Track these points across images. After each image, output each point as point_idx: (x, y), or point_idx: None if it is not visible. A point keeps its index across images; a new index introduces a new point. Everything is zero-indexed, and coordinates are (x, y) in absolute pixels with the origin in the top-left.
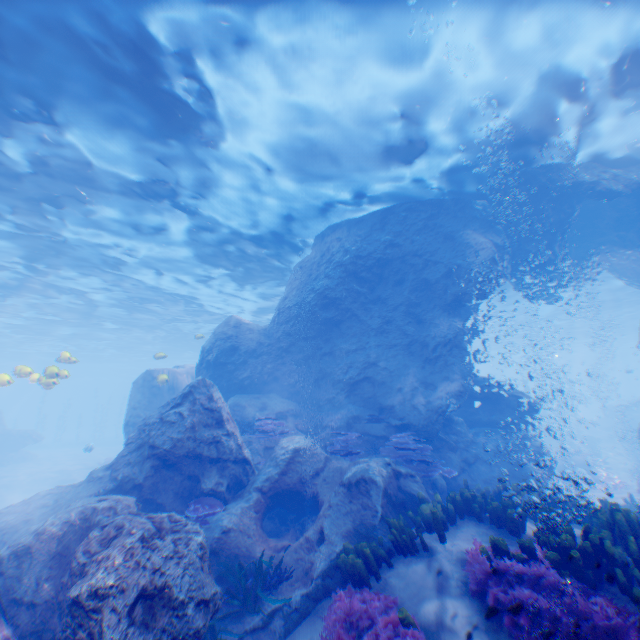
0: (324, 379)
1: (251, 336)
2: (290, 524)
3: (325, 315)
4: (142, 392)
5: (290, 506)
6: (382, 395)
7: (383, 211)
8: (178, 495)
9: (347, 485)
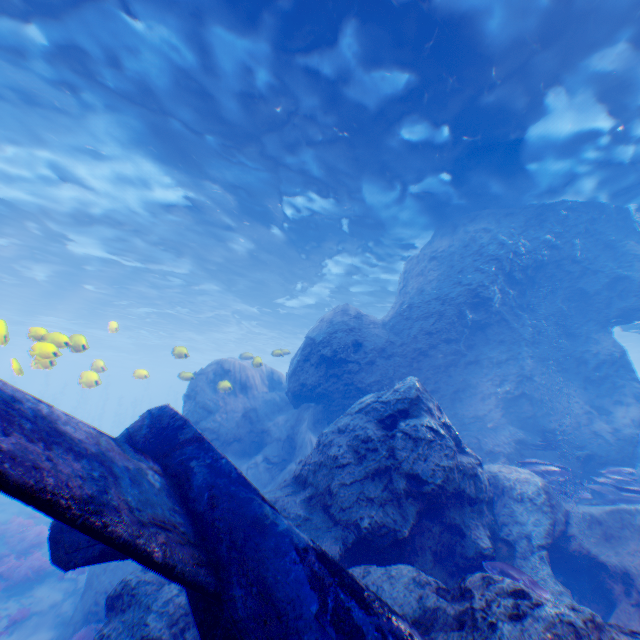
0: (467, 391)
1: (374, 330)
2: None
3: (470, 315)
4: (210, 386)
5: None
6: (543, 417)
7: (538, 206)
8: (434, 555)
9: None
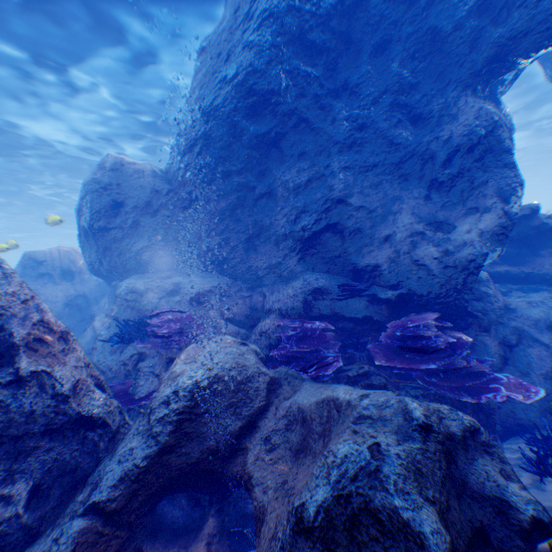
0: (263, 238)
1: (141, 182)
2: (211, 509)
3: (253, 127)
4: None
5: (202, 490)
6: (359, 253)
7: None
8: None
9: (321, 537)
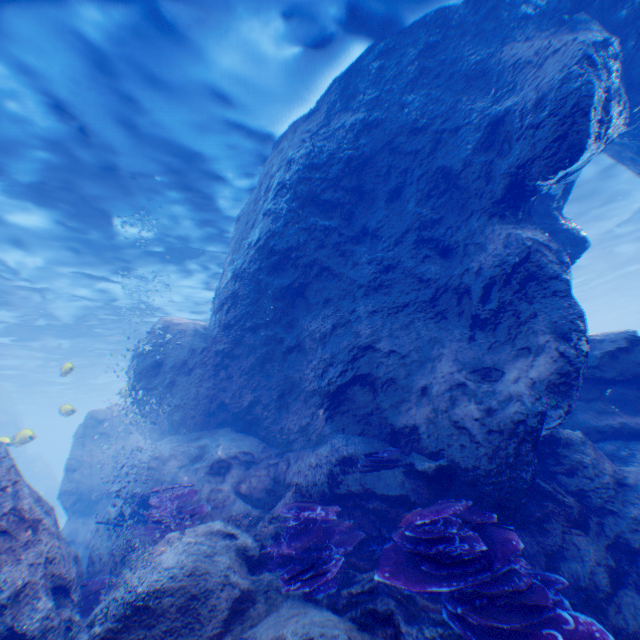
0: (292, 392)
1: (181, 341)
2: None
3: (276, 281)
4: (82, 444)
5: None
6: (395, 408)
7: (342, 77)
8: None
9: None
